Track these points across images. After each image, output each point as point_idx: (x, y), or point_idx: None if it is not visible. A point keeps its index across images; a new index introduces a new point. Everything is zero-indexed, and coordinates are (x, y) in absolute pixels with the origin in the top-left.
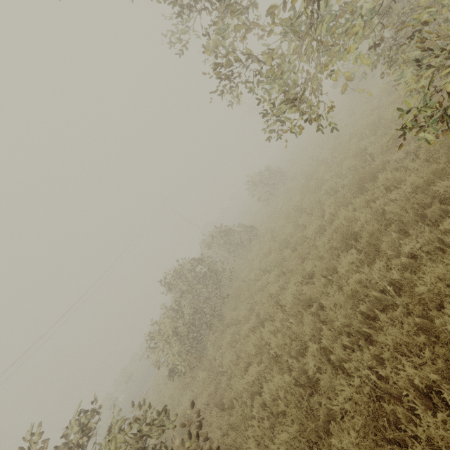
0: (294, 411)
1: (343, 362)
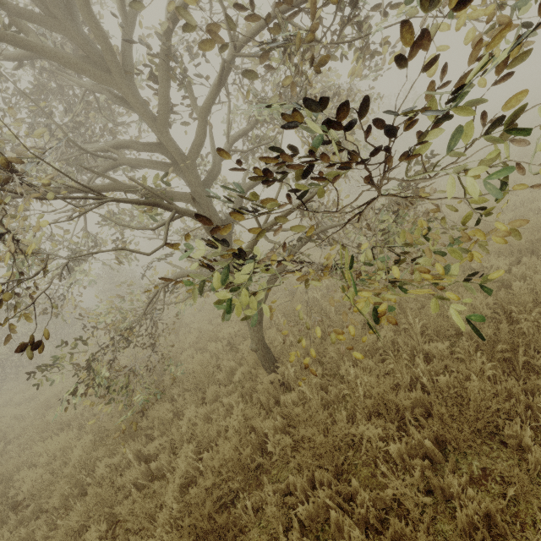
0: None
1: None
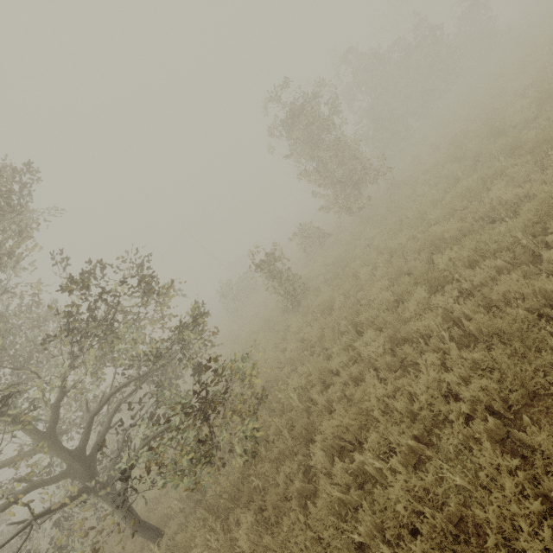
0: None
1: None
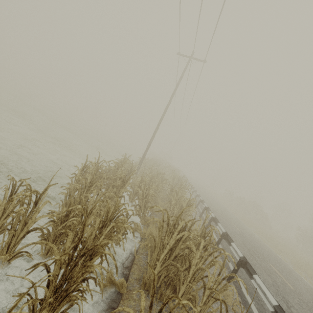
0: None
1: None
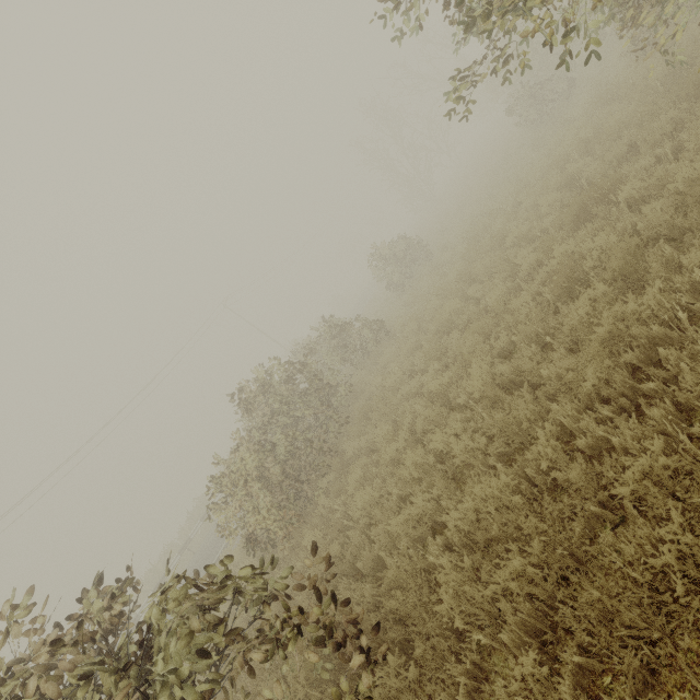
0: (531, 520)
1: (597, 449)
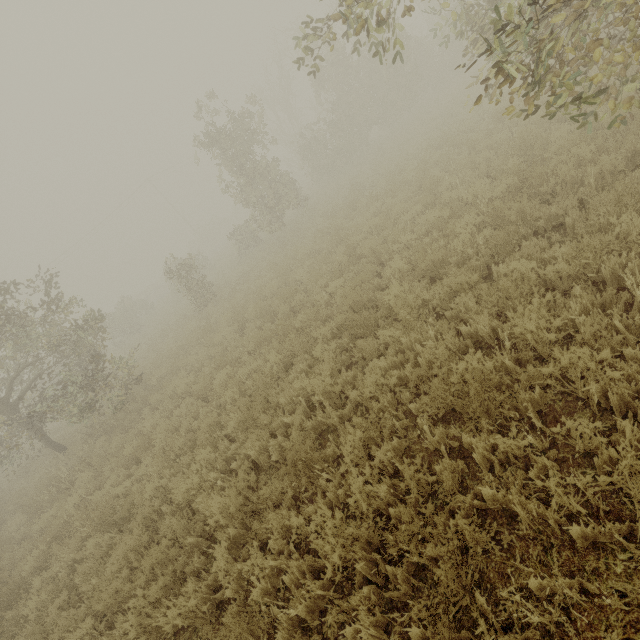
0: None
1: None
